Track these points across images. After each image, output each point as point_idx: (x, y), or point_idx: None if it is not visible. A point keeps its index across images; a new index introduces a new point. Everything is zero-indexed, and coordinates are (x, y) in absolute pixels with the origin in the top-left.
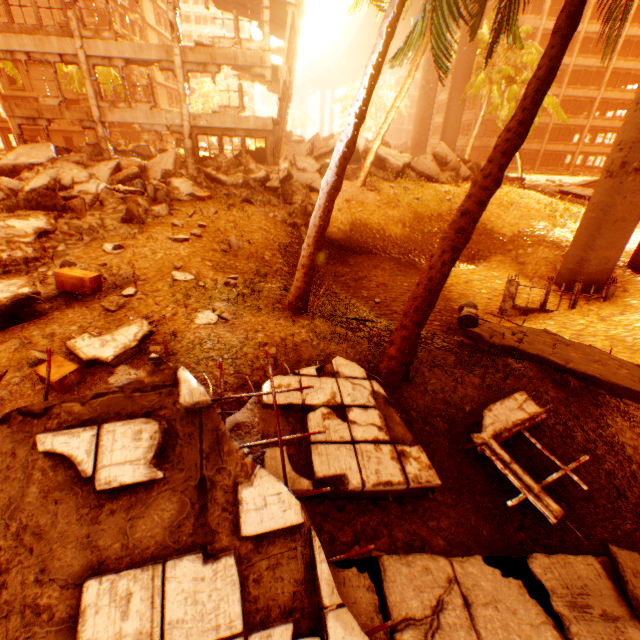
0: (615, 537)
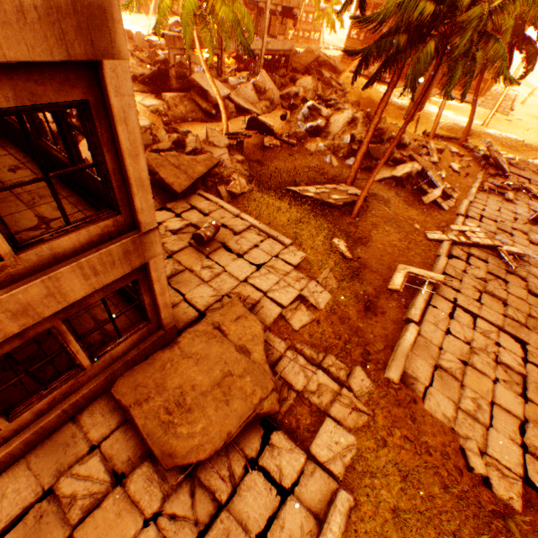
0: None
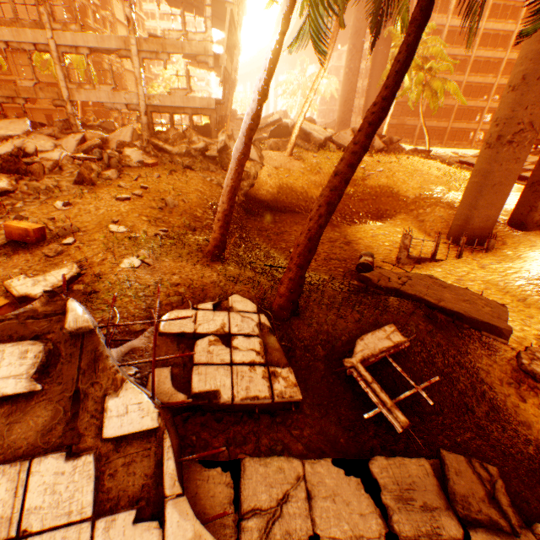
0: (453, 444)
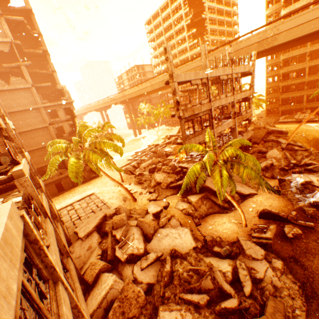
0: None
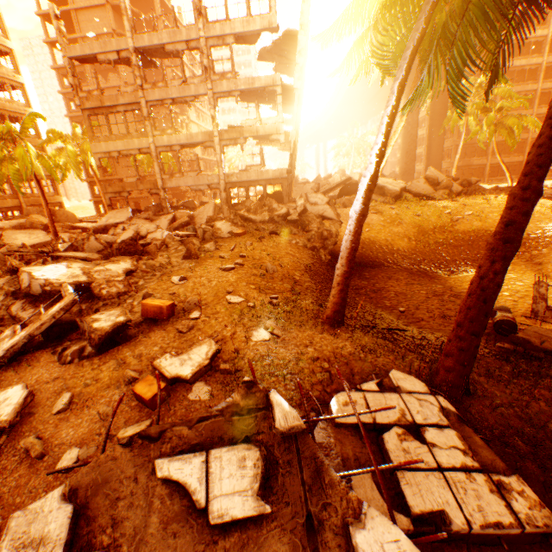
0: None
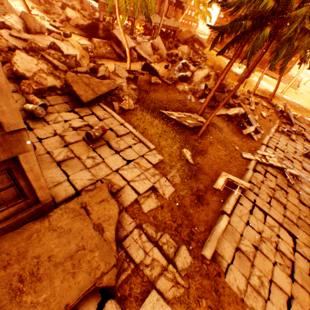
0: None
